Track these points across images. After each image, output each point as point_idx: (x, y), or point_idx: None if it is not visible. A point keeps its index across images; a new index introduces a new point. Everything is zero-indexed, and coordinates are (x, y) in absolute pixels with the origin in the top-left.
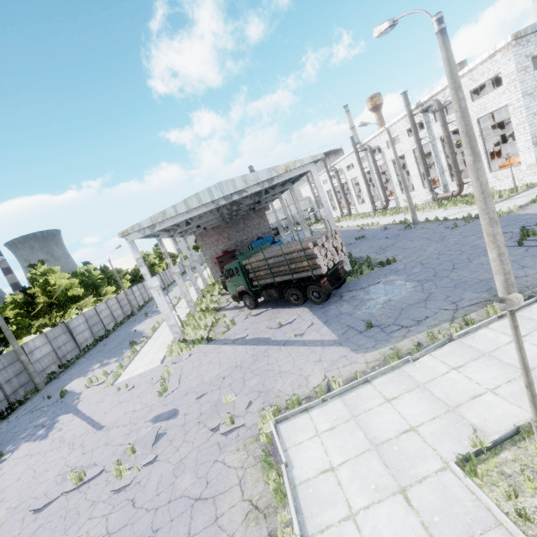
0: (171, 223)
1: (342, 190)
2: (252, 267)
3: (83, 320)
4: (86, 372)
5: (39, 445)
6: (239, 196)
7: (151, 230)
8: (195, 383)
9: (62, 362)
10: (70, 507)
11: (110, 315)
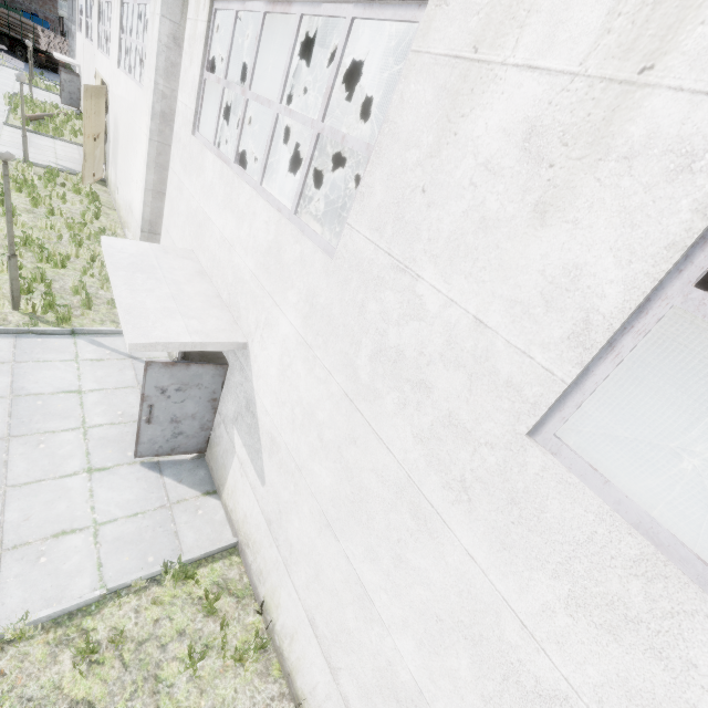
0: None
1: None
2: None
3: None
4: None
5: None
6: None
7: None
8: None
9: None
10: None
11: None
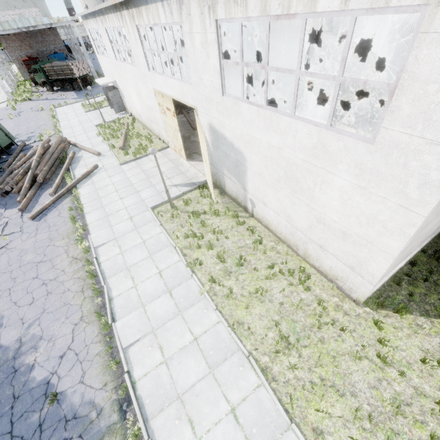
0: None
1: None
2: (47, 69)
3: None
4: None
5: None
6: (34, 29)
7: None
8: (28, 107)
9: None
10: None
11: None
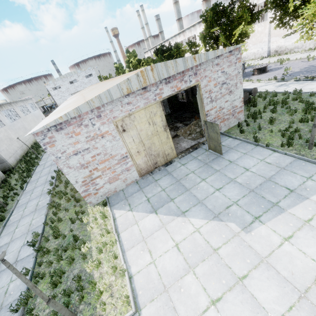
0: None
1: None
2: None
3: None
4: None
5: None
6: None
7: None
8: None
9: None
10: None
11: None
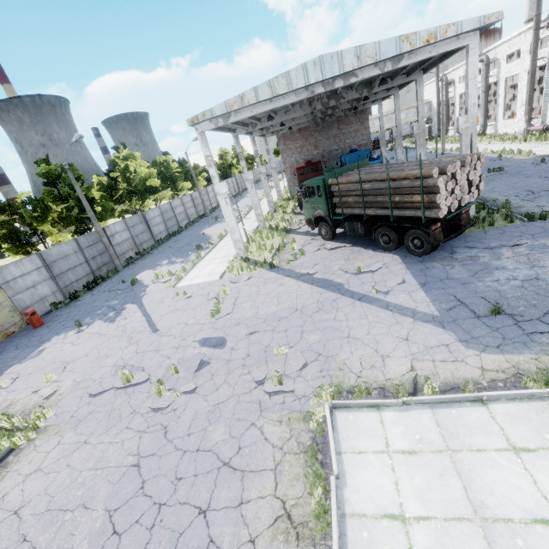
0: (249, 114)
1: (486, 94)
2: (340, 189)
3: (159, 213)
4: (155, 266)
5: (107, 327)
6: (344, 82)
7: (224, 120)
8: (249, 314)
9: (139, 250)
10: (115, 405)
11: (184, 212)
